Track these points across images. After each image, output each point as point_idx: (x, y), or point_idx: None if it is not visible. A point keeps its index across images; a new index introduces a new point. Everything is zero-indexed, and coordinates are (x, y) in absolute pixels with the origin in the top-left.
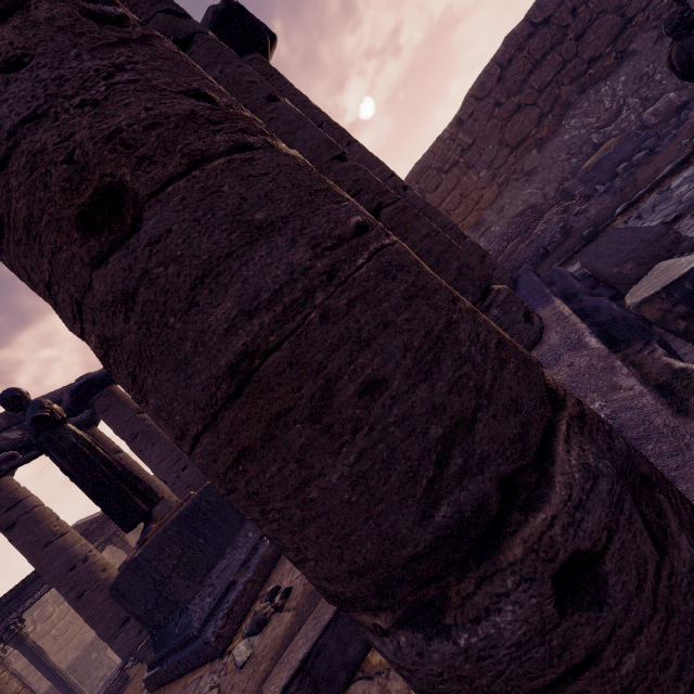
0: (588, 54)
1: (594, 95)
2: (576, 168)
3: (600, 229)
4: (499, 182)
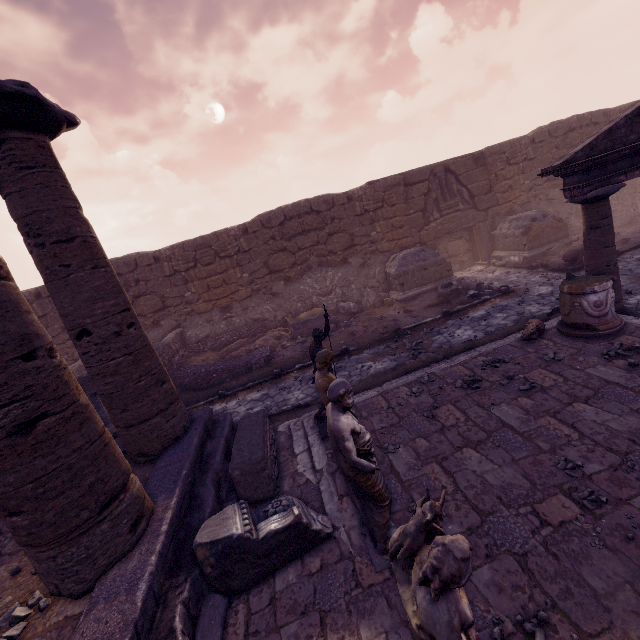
0: (330, 248)
1: (325, 273)
2: (299, 310)
3: (284, 373)
4: (253, 288)
